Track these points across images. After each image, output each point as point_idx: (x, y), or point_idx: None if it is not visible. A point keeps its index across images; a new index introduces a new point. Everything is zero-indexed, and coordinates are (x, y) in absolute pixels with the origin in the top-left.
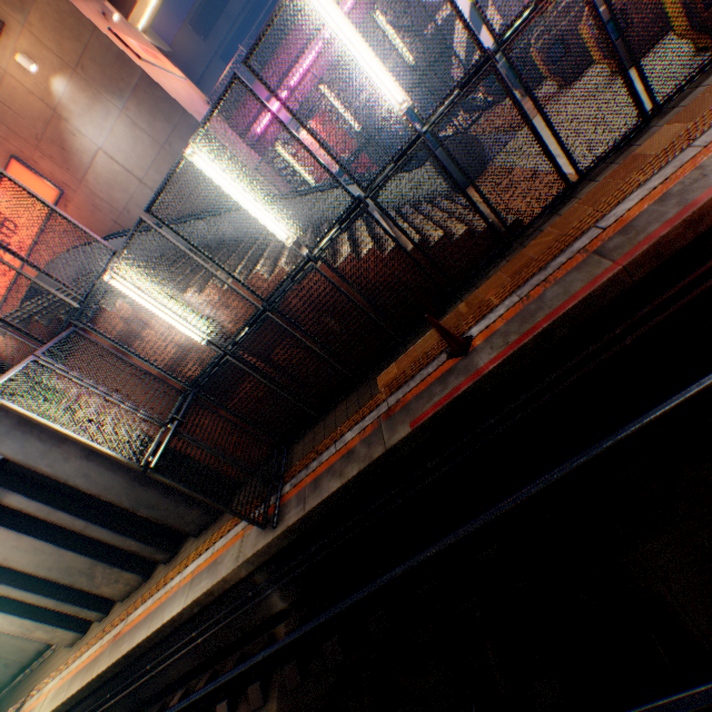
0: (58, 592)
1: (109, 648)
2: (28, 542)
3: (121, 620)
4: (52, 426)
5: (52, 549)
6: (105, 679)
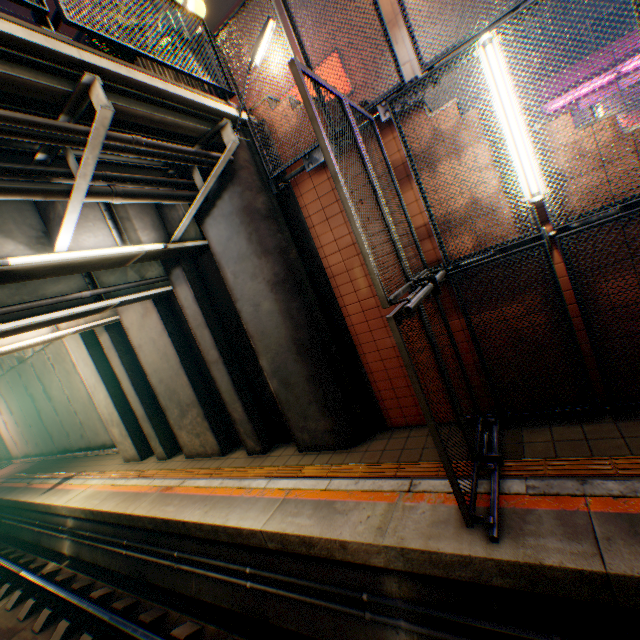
0: (150, 406)
1: (154, 494)
2: (164, 342)
3: (178, 475)
4: (333, 163)
5: (175, 363)
6: (132, 522)
